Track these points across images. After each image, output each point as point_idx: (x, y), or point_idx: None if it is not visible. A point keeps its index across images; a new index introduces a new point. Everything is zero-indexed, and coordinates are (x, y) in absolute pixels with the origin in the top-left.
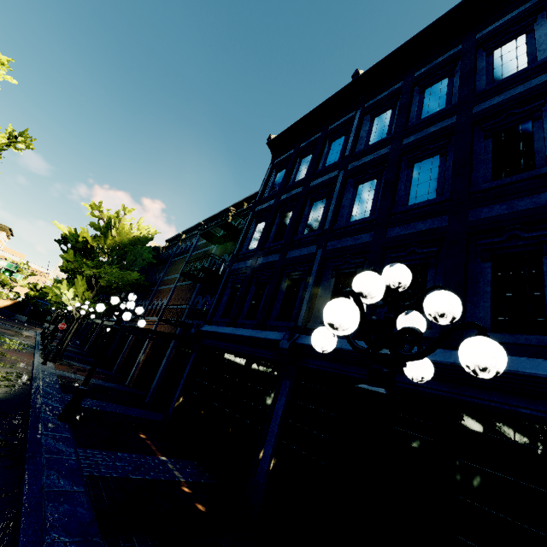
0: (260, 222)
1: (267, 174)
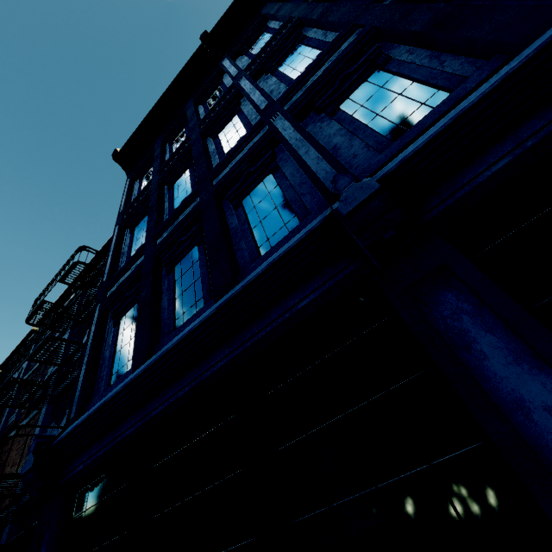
0: (137, 222)
1: (127, 185)
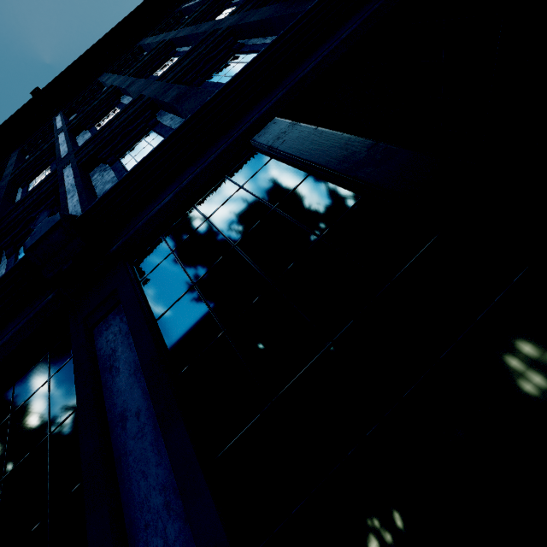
0: None
1: None
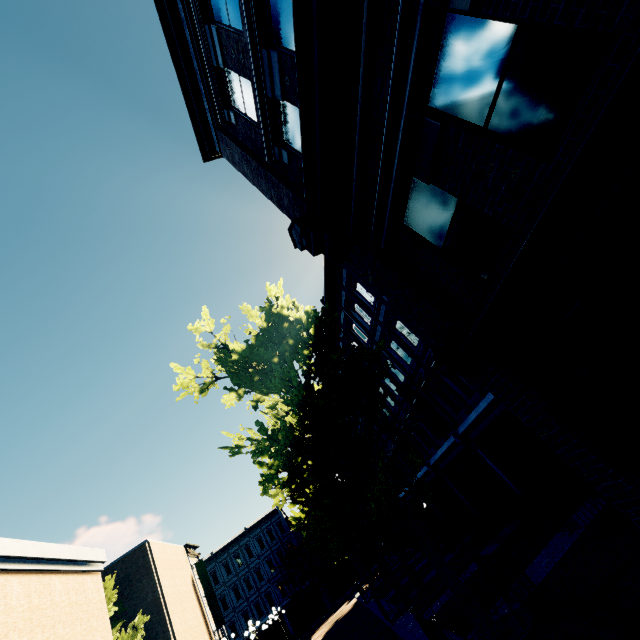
0: None
1: None
